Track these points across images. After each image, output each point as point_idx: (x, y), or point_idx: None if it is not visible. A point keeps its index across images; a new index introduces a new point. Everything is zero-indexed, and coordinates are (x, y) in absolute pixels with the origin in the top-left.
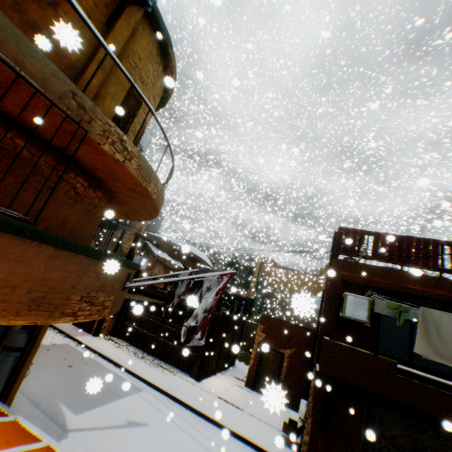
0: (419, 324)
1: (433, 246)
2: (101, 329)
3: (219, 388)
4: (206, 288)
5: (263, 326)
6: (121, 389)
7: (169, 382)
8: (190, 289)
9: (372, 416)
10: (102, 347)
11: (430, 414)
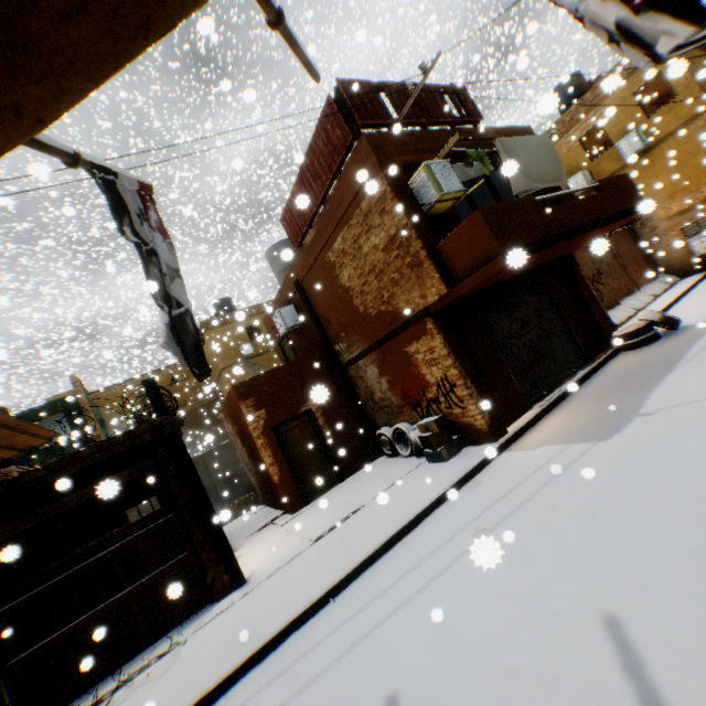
0: (507, 157)
1: (437, 94)
2: None
3: (289, 544)
4: None
5: (250, 401)
6: None
7: (215, 650)
8: None
9: (490, 327)
10: None
11: (574, 228)
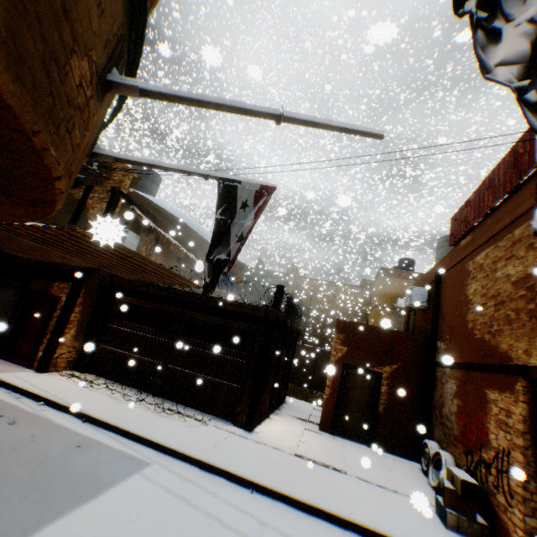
0: None
1: None
2: (53, 359)
3: (289, 440)
4: None
5: (342, 335)
6: (97, 472)
7: (202, 440)
8: None
9: None
10: (53, 389)
11: None
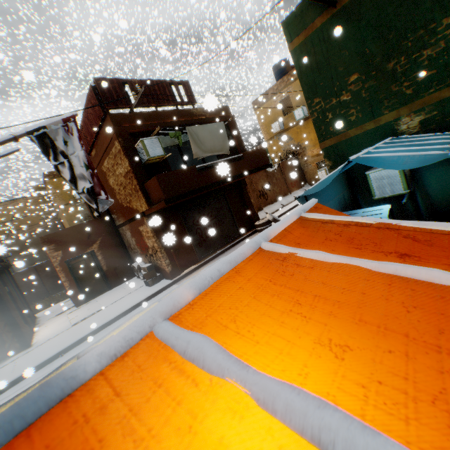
0: (191, 138)
1: (167, 86)
2: None
3: (63, 326)
4: (61, 142)
5: (52, 246)
6: None
7: None
8: (41, 149)
9: (186, 219)
10: None
11: (217, 181)
